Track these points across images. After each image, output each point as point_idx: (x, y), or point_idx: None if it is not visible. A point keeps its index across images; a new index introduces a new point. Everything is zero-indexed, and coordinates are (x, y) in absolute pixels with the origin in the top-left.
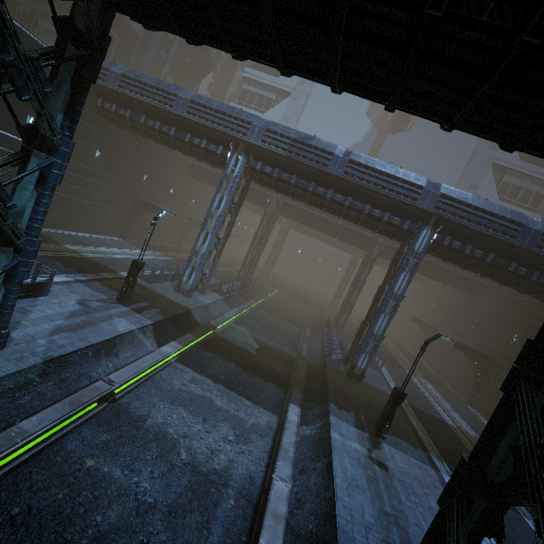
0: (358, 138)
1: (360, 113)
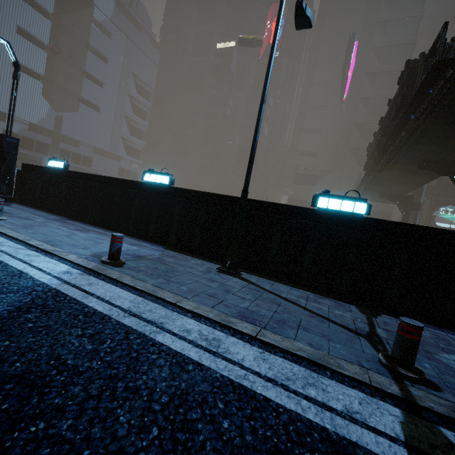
0: (42, 115)
1: (38, 94)
